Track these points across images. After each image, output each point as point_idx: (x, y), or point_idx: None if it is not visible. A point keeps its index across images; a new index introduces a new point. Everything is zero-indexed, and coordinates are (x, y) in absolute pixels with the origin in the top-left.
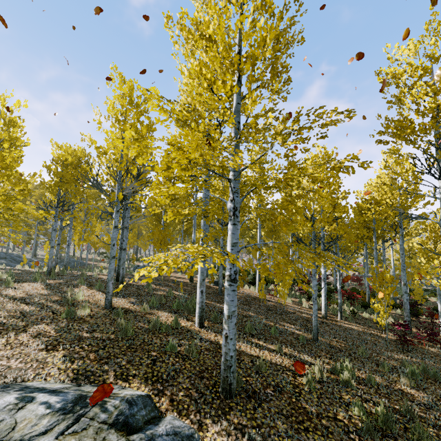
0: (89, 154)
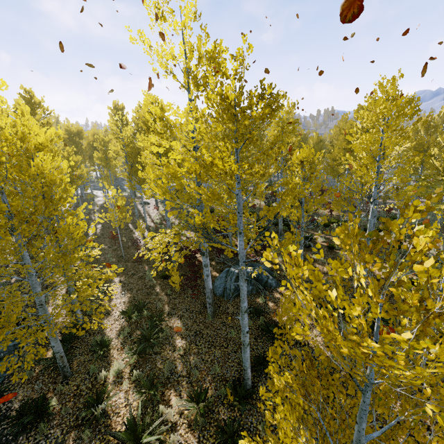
0: None
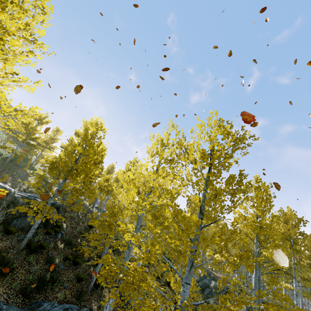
0: (245, 243)
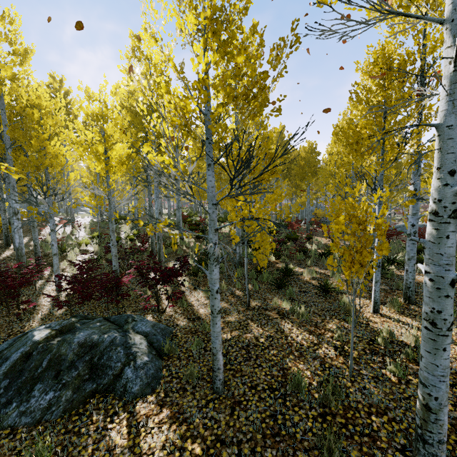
0: None
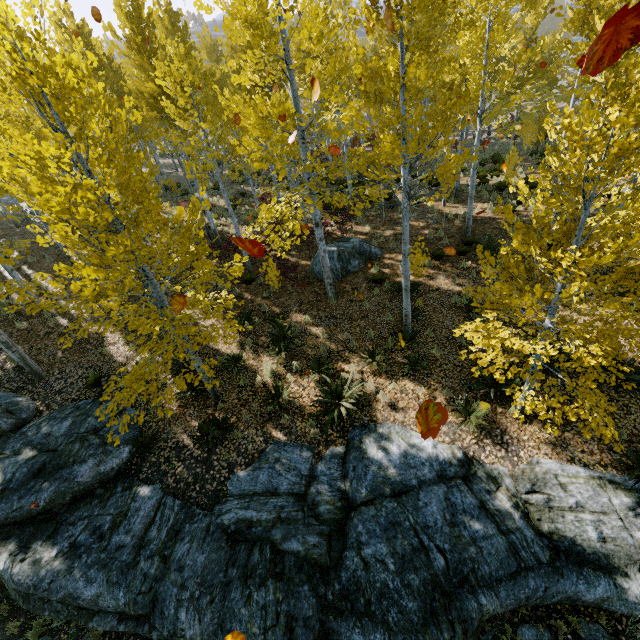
0: None
